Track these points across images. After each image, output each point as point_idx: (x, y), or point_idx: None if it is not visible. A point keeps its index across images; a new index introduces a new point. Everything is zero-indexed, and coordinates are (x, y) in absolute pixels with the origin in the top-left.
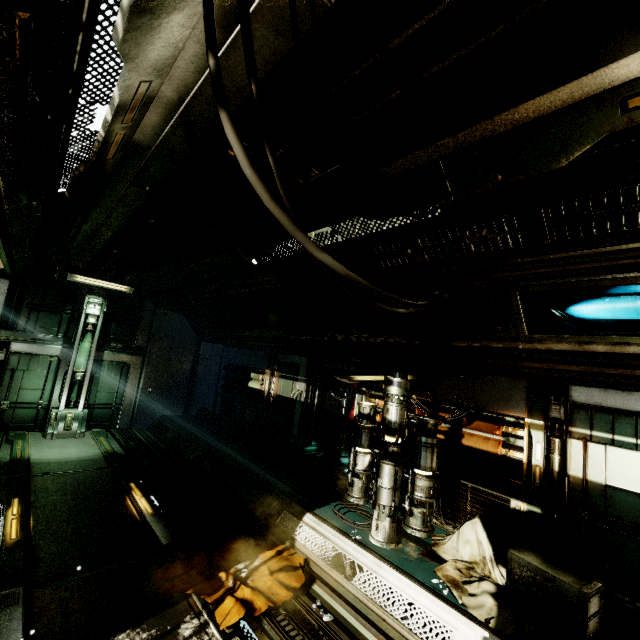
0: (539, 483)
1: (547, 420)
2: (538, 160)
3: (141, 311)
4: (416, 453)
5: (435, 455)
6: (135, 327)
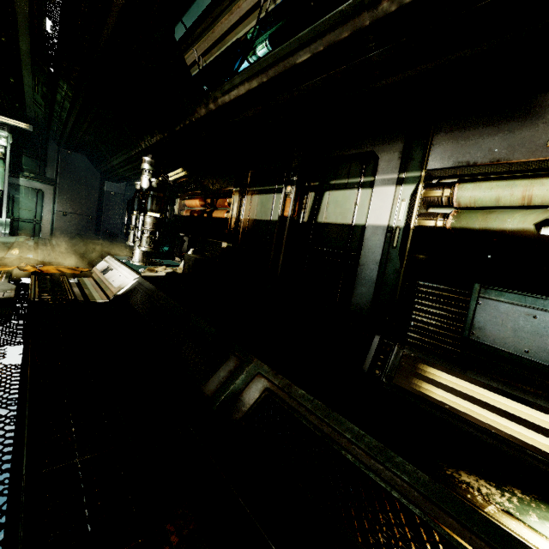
0: (233, 228)
1: (242, 187)
2: None
3: (47, 149)
4: (145, 201)
5: (155, 202)
6: (43, 162)
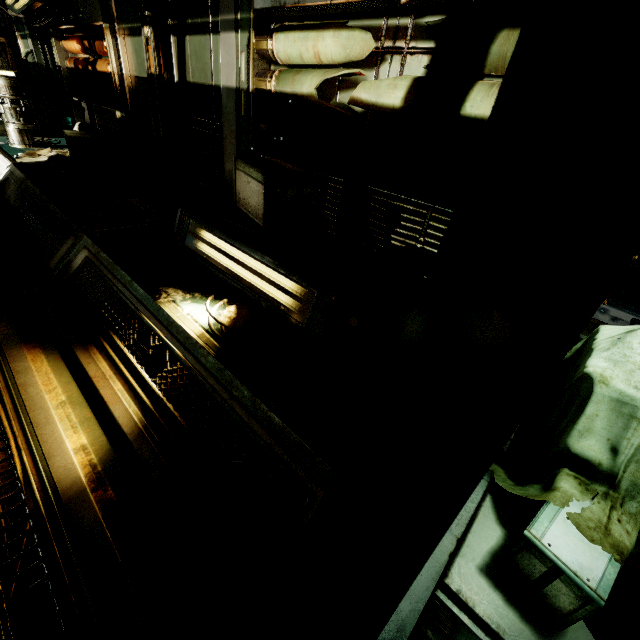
0: (119, 90)
1: (112, 23)
2: None
3: None
4: None
5: None
6: None
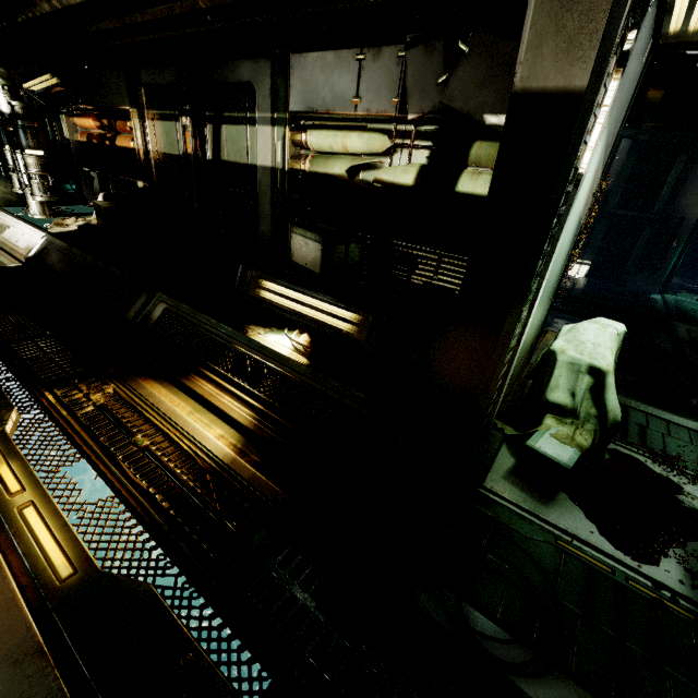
0: (144, 163)
1: (140, 108)
2: None
3: None
4: (15, 135)
5: (30, 136)
6: None
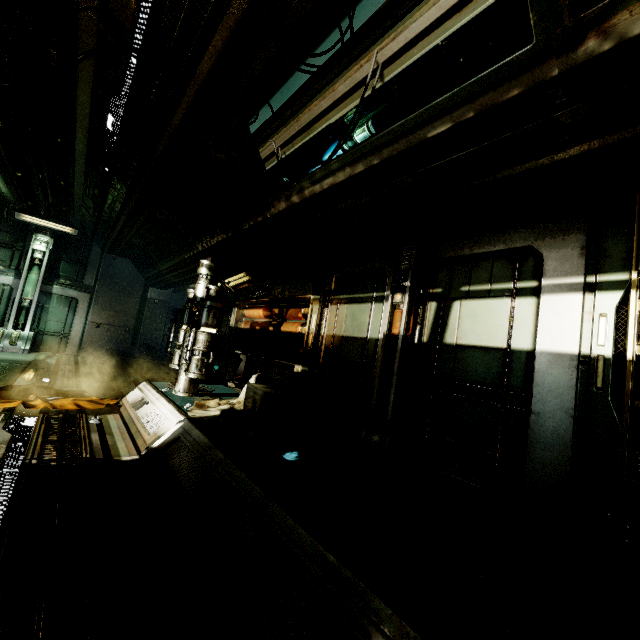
0: (310, 347)
1: (323, 295)
2: (126, 4)
3: (89, 254)
4: (199, 314)
5: (212, 315)
6: (83, 267)
